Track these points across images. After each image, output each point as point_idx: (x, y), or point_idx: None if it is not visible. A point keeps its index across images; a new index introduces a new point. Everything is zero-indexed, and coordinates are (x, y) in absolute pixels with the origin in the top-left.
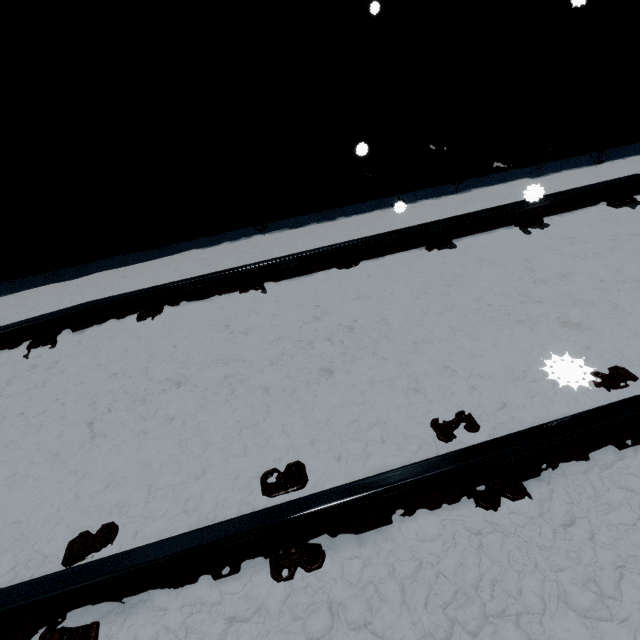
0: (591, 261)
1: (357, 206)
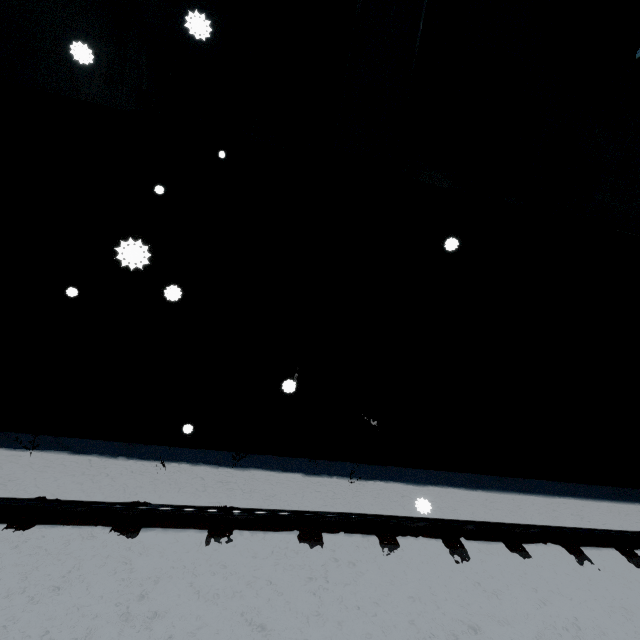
0: (201, 604)
1: (157, 448)
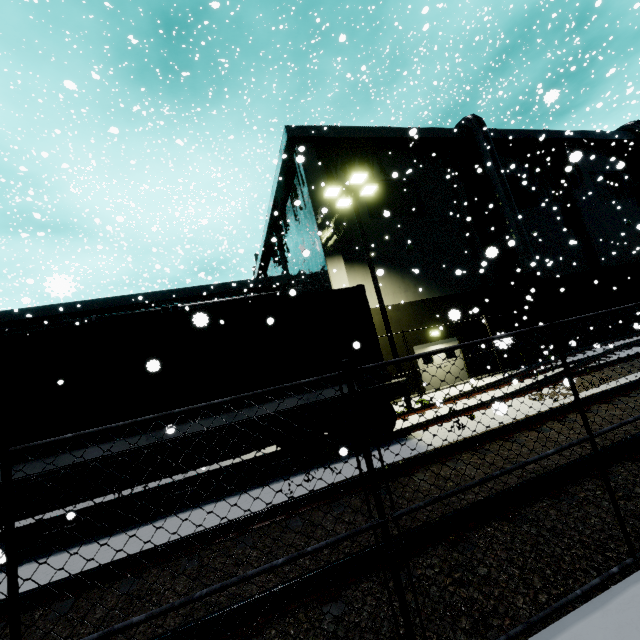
0: None
1: None
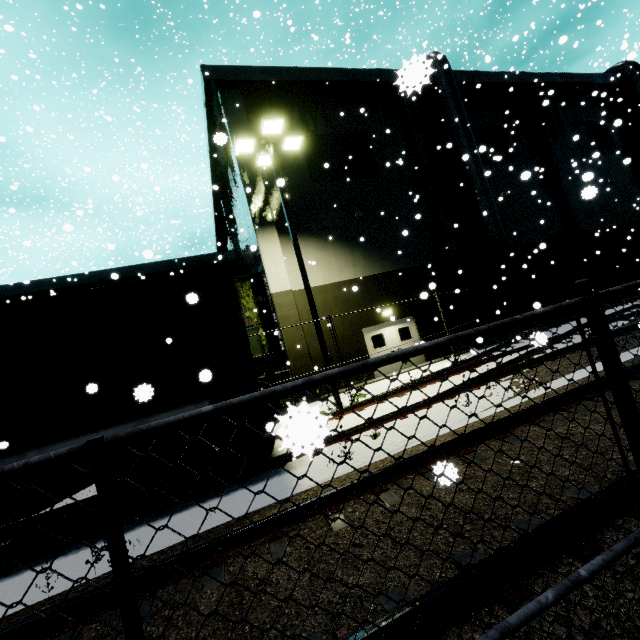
0: None
1: None
